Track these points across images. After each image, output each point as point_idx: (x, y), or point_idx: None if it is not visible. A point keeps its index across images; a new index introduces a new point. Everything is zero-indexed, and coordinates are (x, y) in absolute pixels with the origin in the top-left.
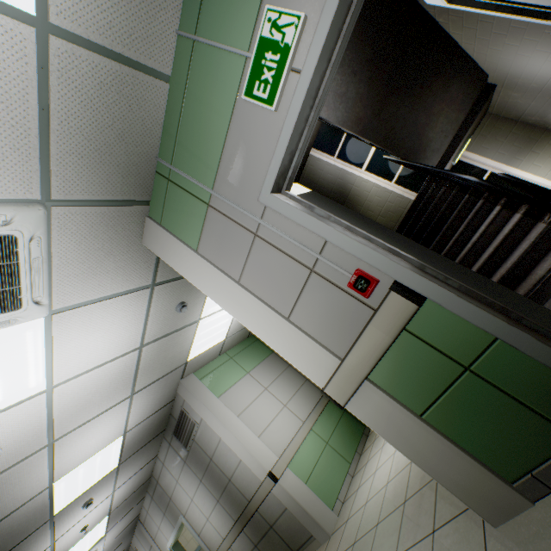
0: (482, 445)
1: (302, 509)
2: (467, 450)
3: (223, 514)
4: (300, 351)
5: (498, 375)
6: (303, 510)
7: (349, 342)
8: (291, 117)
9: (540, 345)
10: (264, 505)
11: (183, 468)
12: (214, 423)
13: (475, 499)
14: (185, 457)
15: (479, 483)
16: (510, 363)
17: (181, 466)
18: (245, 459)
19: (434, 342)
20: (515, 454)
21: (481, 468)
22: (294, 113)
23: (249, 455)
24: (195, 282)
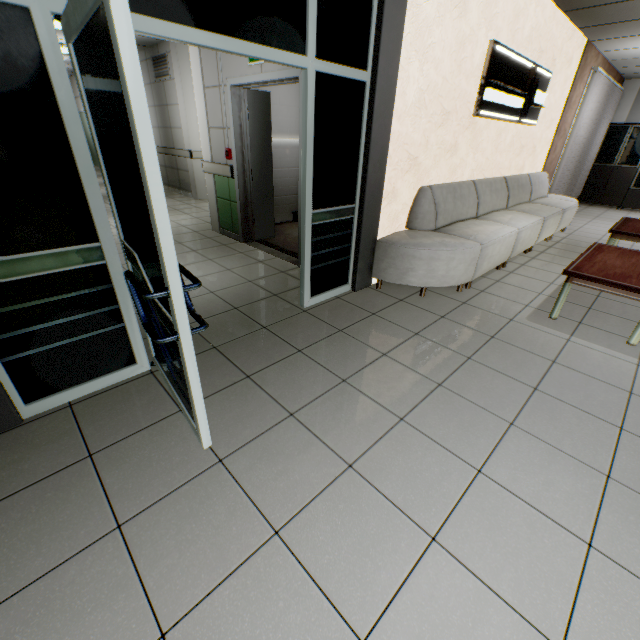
0: (222, 217)
1: (194, 180)
2: (219, 214)
3: (158, 136)
4: (205, 143)
5: (233, 210)
6: (194, 181)
7: (218, 161)
8: (249, 79)
9: (240, 213)
10: (180, 159)
11: (148, 86)
12: (180, 93)
13: (213, 223)
14: (152, 82)
15: (216, 221)
16: (236, 210)
17: (147, 82)
18: (184, 131)
19: (230, 189)
20: (225, 224)
21: (218, 219)
22: (251, 80)
23: (187, 132)
24: (191, 55)
